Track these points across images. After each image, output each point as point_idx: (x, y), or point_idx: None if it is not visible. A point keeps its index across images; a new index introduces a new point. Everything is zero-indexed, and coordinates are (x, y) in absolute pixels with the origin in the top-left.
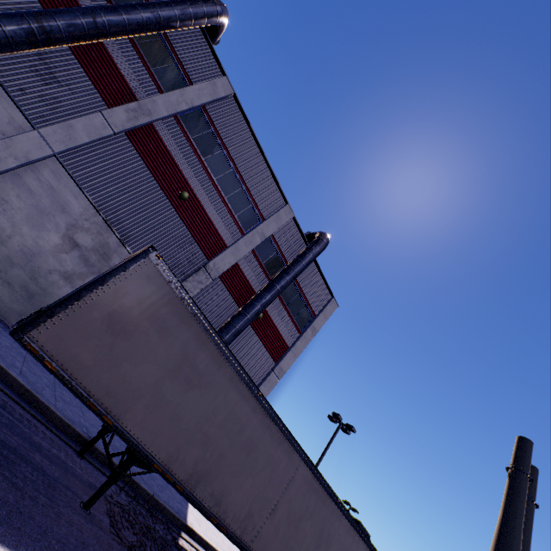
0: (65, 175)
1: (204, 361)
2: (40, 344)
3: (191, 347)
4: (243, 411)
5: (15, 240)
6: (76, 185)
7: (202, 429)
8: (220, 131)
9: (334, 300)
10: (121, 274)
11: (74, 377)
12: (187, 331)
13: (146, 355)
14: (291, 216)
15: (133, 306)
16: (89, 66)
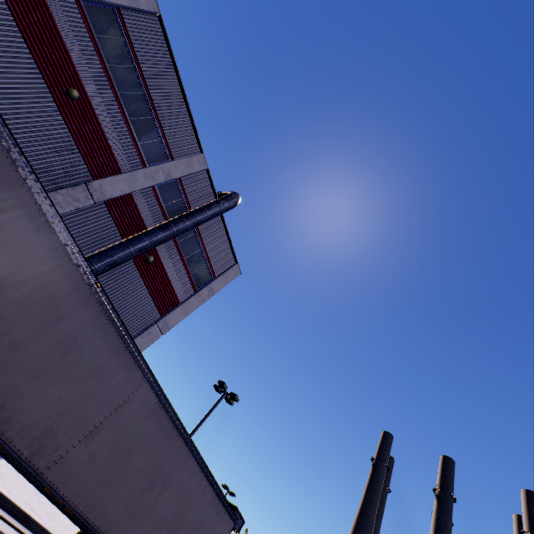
0: None
1: (10, 211)
2: None
3: None
4: (66, 298)
5: None
6: None
7: None
8: (136, 45)
9: (238, 266)
10: None
11: None
12: None
13: None
14: (204, 167)
15: None
16: None
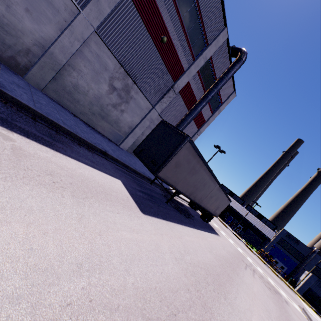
0: (102, 43)
1: (198, 167)
2: (160, 176)
3: (195, 164)
4: (205, 177)
5: (90, 92)
6: (108, 49)
7: (194, 183)
8: None
9: (235, 92)
10: (179, 150)
11: (167, 181)
12: (195, 160)
13: (183, 170)
14: (226, 38)
15: (182, 158)
16: None
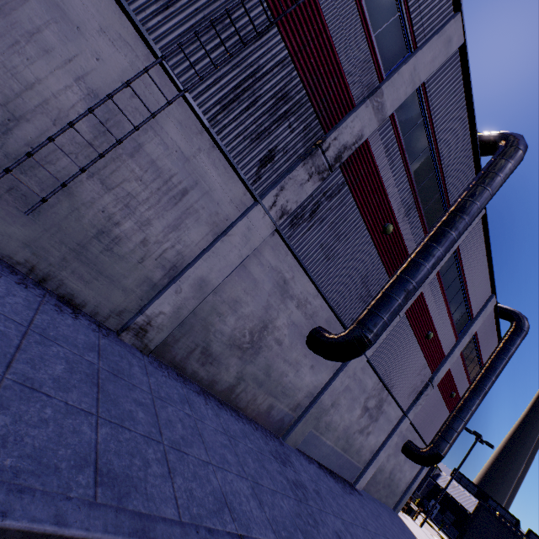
0: (367, 366)
1: None
2: None
3: None
4: None
5: (340, 425)
6: (371, 369)
7: None
8: (463, 257)
9: None
10: None
11: None
12: None
13: None
14: (494, 304)
15: None
16: (390, 266)
